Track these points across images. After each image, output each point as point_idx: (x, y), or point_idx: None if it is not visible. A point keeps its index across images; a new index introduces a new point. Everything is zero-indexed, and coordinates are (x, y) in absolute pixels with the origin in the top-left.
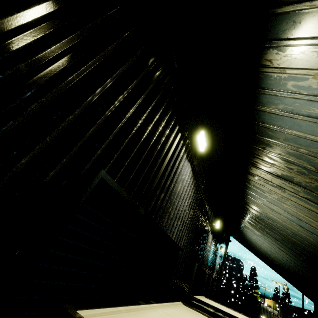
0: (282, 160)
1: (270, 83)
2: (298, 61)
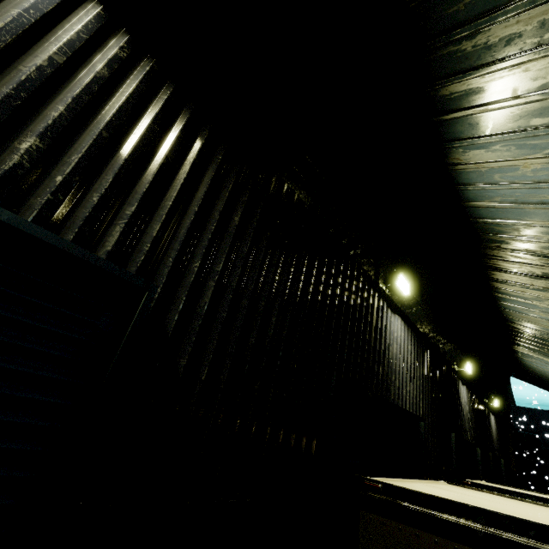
0: (533, 256)
1: (470, 179)
2: (495, 155)
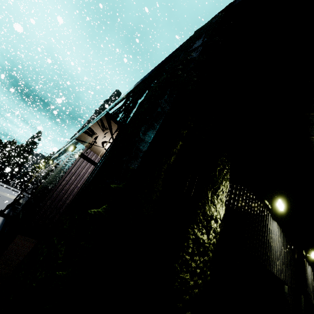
0: None
1: None
2: None
